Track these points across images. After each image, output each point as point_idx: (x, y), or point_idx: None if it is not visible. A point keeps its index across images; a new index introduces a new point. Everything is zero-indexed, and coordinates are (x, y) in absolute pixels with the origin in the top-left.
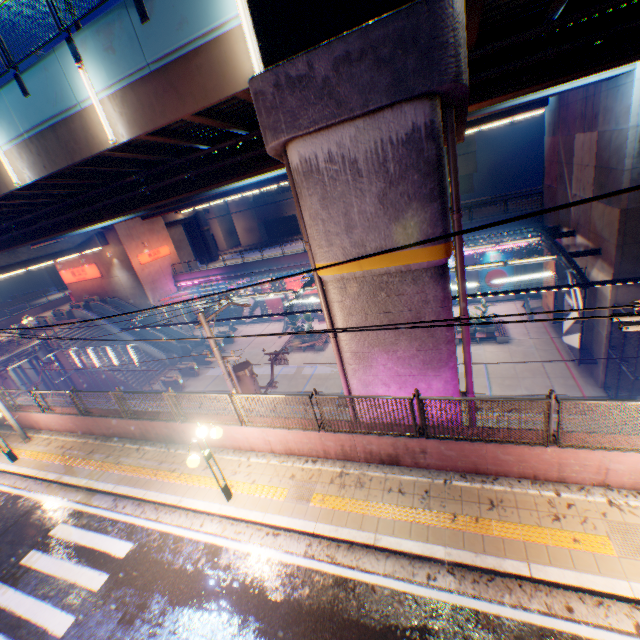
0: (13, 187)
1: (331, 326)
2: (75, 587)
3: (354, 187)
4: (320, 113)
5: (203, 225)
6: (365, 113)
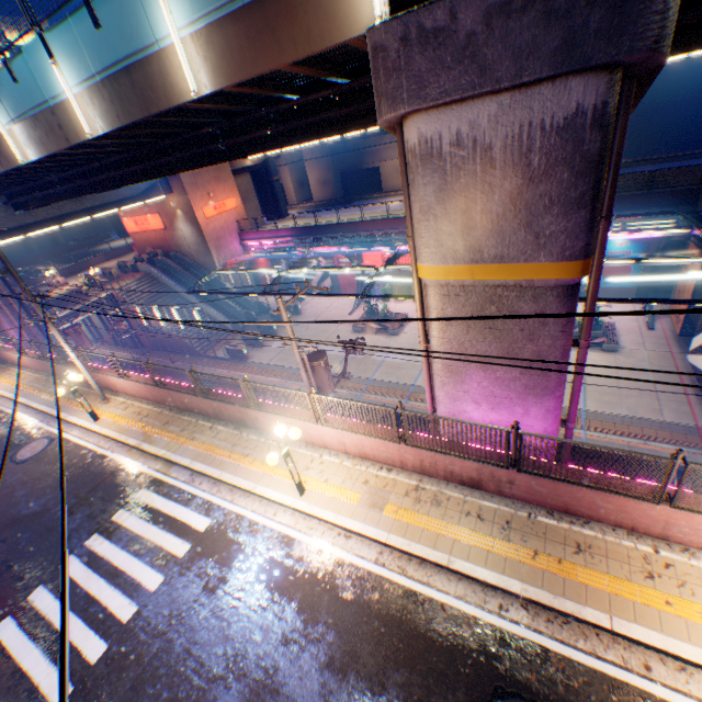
0: (84, 137)
1: (423, 332)
2: (162, 550)
3: (482, 180)
4: (455, 81)
5: (272, 174)
6: (515, 86)
